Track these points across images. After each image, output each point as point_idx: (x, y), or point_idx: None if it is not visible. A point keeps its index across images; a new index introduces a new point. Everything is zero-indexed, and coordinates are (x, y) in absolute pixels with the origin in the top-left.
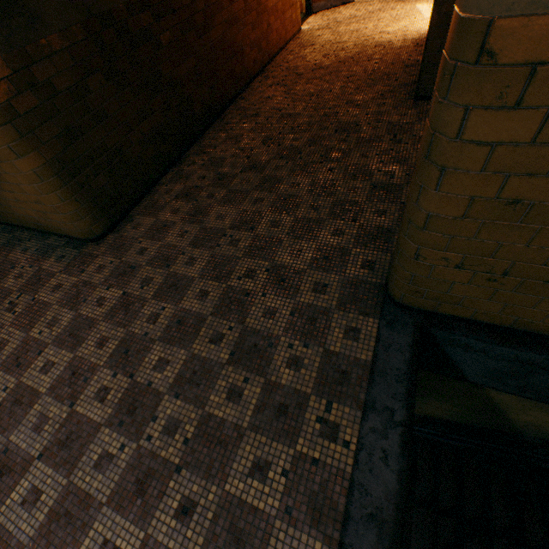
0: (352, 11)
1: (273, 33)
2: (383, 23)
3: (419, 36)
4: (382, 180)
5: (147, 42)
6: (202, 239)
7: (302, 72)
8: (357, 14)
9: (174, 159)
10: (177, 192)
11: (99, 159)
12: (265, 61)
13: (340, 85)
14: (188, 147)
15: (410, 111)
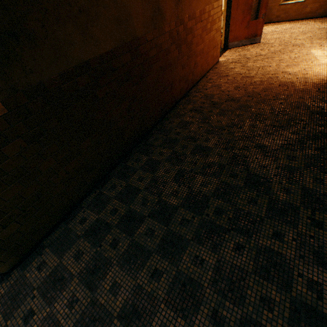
0: (258, 50)
1: (198, 67)
2: (283, 63)
3: (318, 80)
4: (305, 297)
5: (82, 99)
6: (86, 325)
7: (217, 101)
8: (261, 52)
9: (99, 179)
10: (89, 224)
11: (11, 211)
12: (189, 87)
13: (249, 122)
14: (114, 166)
15: (325, 174)
